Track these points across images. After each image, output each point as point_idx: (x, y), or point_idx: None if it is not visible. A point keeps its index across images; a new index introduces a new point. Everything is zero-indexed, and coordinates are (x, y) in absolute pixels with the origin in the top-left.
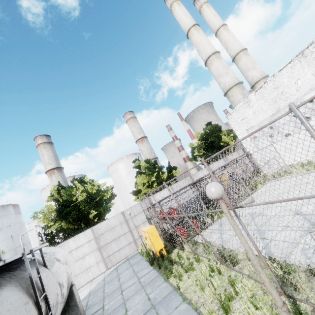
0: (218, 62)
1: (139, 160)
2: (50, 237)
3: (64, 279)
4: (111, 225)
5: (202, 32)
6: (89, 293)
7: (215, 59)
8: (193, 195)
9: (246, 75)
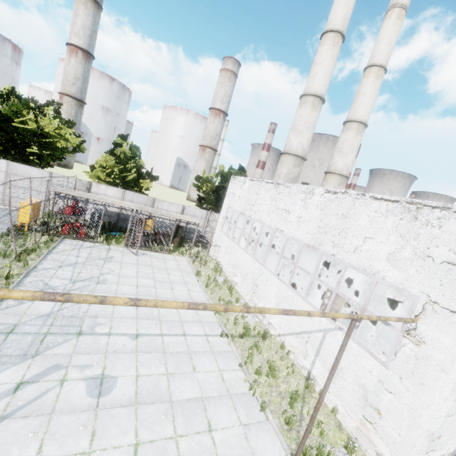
0: (307, 111)
1: (126, 139)
2: None
3: None
4: (31, 175)
5: (336, 52)
6: None
7: (309, 104)
8: (141, 215)
9: (334, 154)
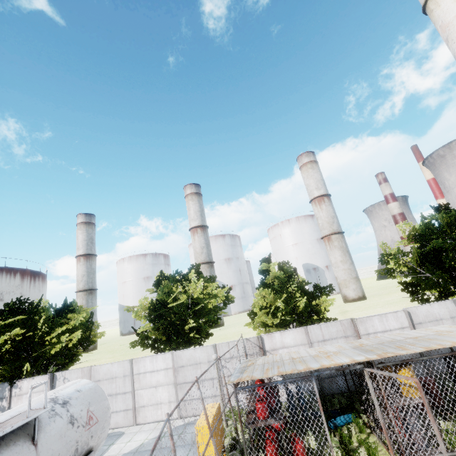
0: None
1: (270, 260)
2: (141, 338)
3: (63, 455)
4: (197, 358)
5: None
6: (139, 446)
7: None
8: None
9: None
